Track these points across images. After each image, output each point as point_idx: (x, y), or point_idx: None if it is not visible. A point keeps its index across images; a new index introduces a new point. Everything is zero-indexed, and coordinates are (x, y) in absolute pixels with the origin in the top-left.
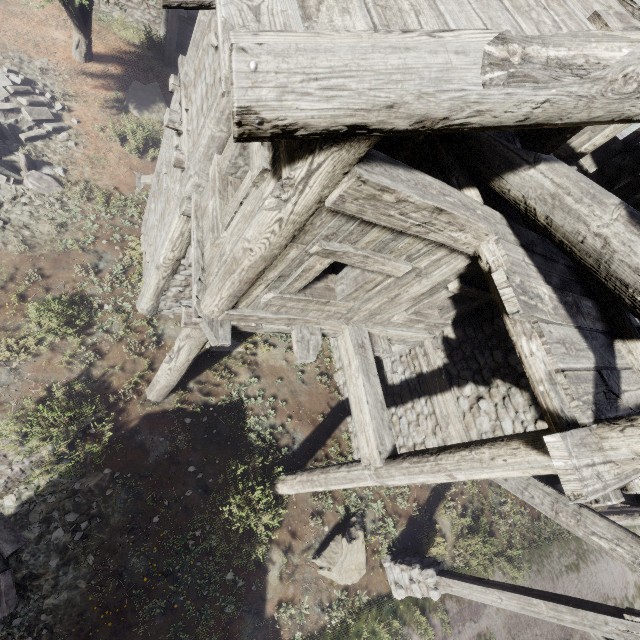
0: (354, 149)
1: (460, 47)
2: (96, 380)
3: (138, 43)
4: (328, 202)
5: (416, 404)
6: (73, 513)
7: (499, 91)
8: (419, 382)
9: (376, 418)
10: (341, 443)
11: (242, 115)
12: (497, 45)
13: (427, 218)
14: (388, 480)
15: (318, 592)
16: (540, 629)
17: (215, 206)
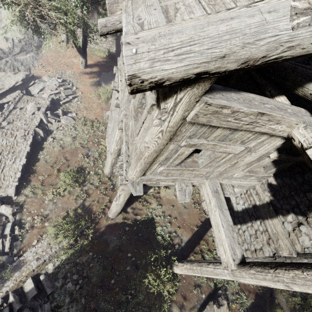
0: (201, 87)
1: (271, 8)
2: (86, 207)
3: (105, 57)
4: (188, 118)
5: (254, 224)
6: (76, 274)
7: (306, 30)
8: (254, 210)
9: (229, 237)
10: (208, 243)
11: (131, 79)
12: (300, 0)
13: (253, 119)
14: (241, 279)
15: None
16: None
17: (132, 124)
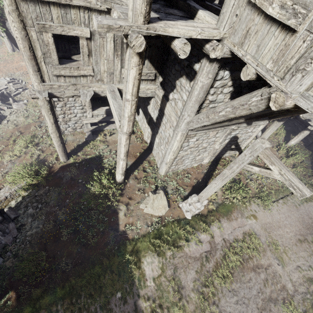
0: None
1: None
2: (41, 160)
3: None
4: None
5: (163, 121)
6: (36, 203)
7: None
8: (161, 111)
9: (118, 111)
10: (150, 162)
11: None
12: None
13: None
14: (123, 128)
15: (145, 219)
16: (289, 228)
17: None
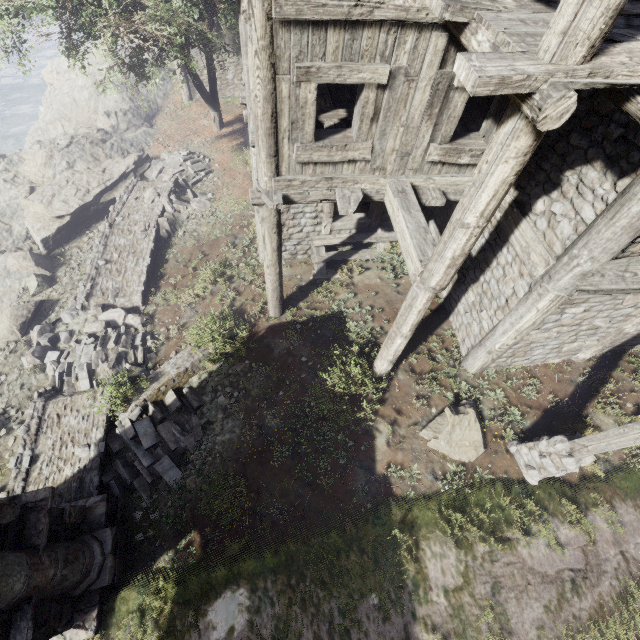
0: None
1: None
2: (237, 309)
3: None
4: (272, 14)
5: (499, 258)
6: (229, 387)
7: None
8: (497, 234)
9: (417, 238)
10: (445, 340)
11: None
12: None
13: None
14: (429, 279)
15: (429, 462)
16: None
17: None
